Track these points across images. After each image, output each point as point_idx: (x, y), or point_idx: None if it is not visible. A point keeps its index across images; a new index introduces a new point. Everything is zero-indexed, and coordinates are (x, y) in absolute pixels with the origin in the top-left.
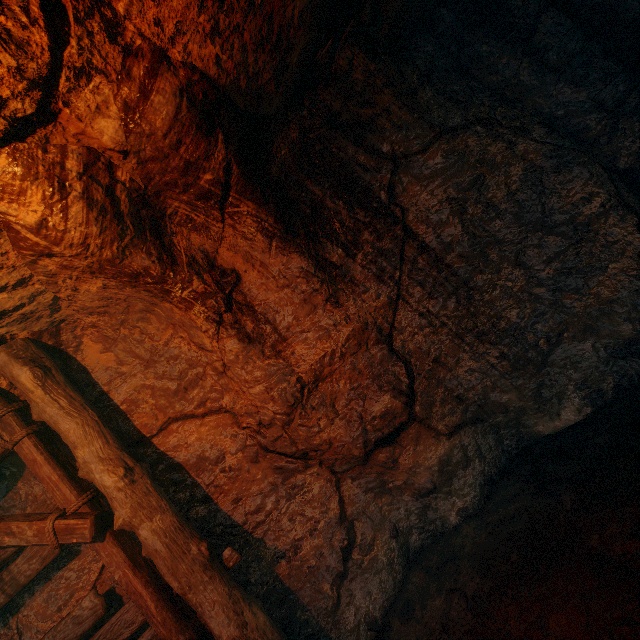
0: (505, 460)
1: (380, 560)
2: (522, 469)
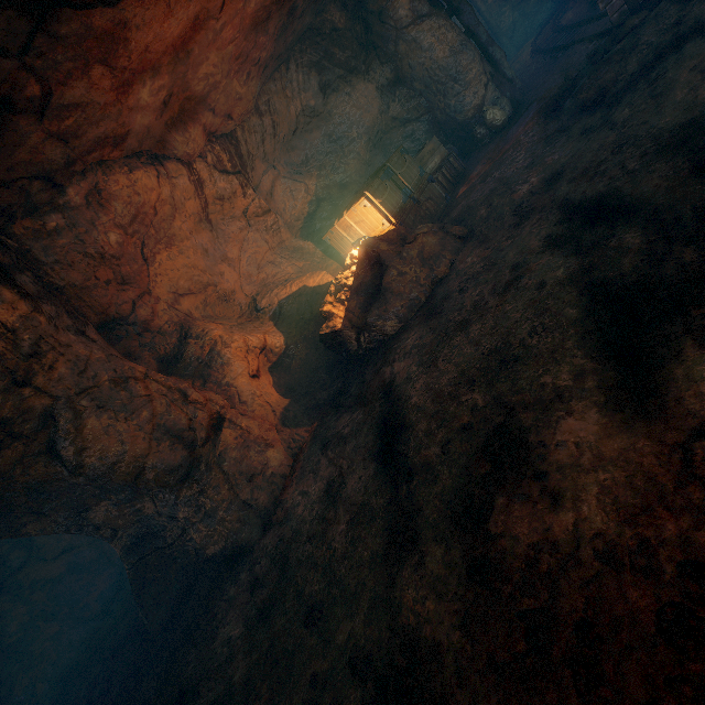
0: (558, 2)
1: (520, 34)
2: (561, 1)
